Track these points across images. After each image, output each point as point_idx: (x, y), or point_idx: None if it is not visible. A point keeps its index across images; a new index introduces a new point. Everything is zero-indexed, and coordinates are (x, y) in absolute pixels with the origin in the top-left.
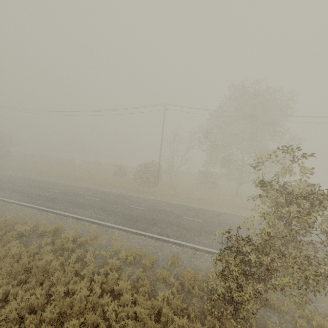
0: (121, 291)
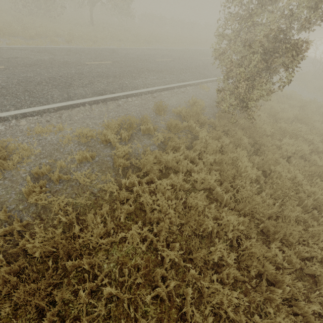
0: (166, 166)
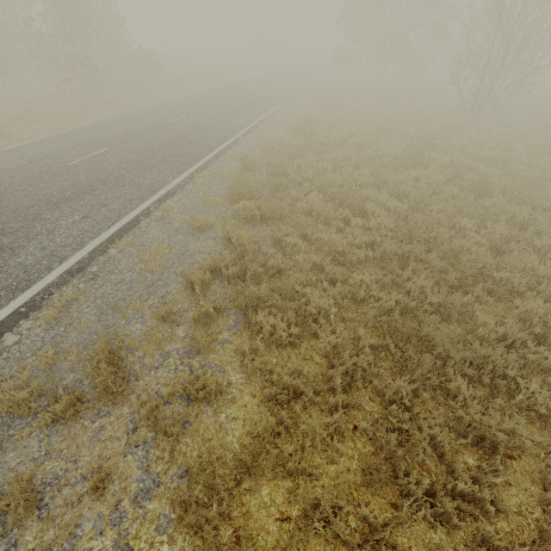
0: None
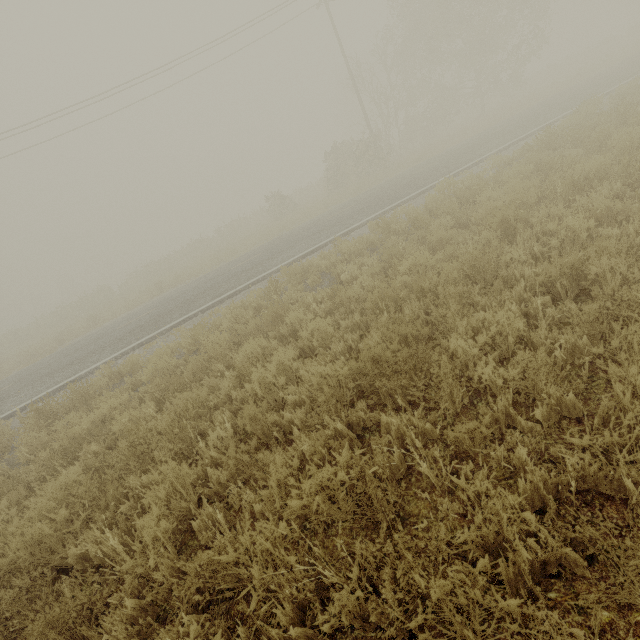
0: None
